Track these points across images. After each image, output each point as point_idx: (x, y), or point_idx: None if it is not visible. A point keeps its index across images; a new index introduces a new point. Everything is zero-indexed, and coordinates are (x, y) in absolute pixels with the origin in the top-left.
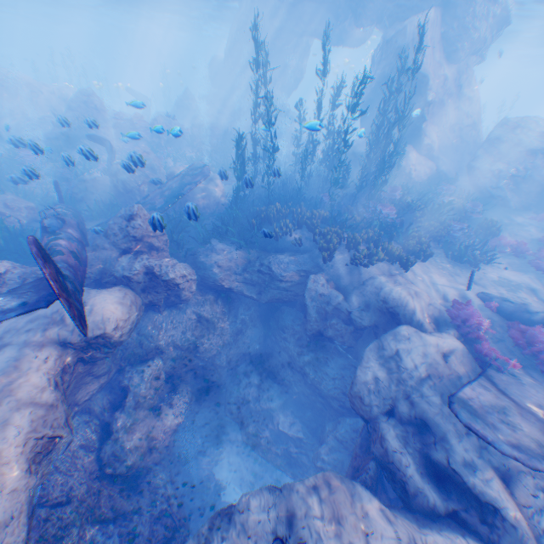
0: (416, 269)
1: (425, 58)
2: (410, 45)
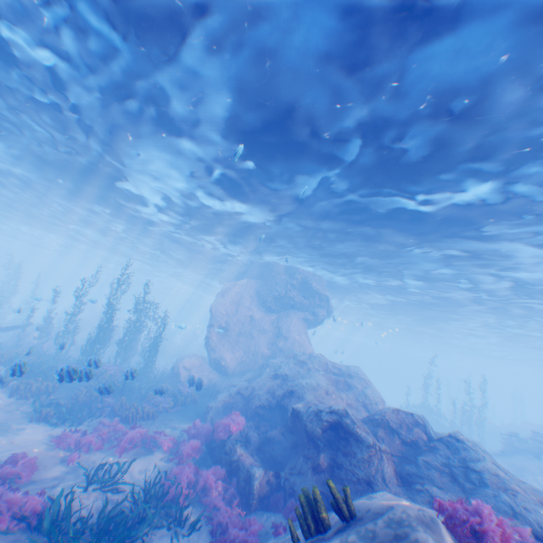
0: None
1: (224, 299)
2: (220, 293)
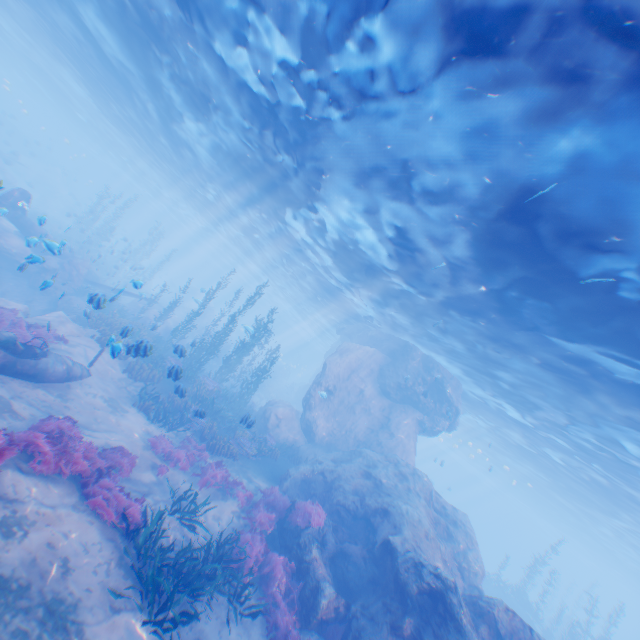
0: (107, 356)
1: (341, 360)
2: (339, 350)
